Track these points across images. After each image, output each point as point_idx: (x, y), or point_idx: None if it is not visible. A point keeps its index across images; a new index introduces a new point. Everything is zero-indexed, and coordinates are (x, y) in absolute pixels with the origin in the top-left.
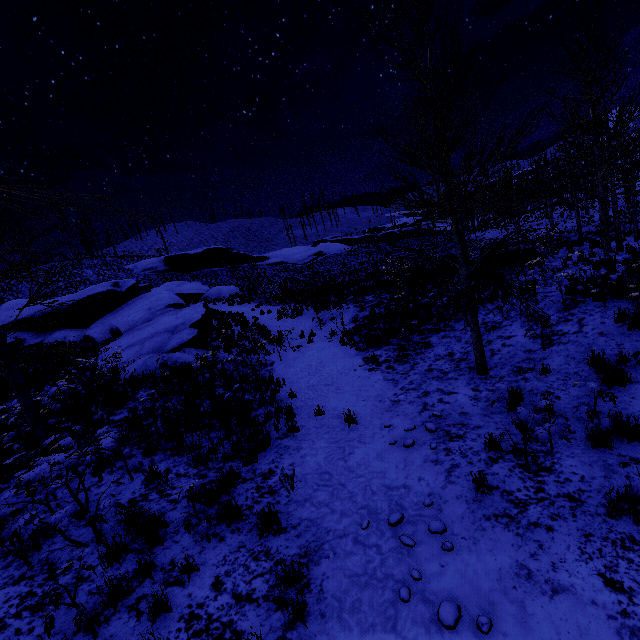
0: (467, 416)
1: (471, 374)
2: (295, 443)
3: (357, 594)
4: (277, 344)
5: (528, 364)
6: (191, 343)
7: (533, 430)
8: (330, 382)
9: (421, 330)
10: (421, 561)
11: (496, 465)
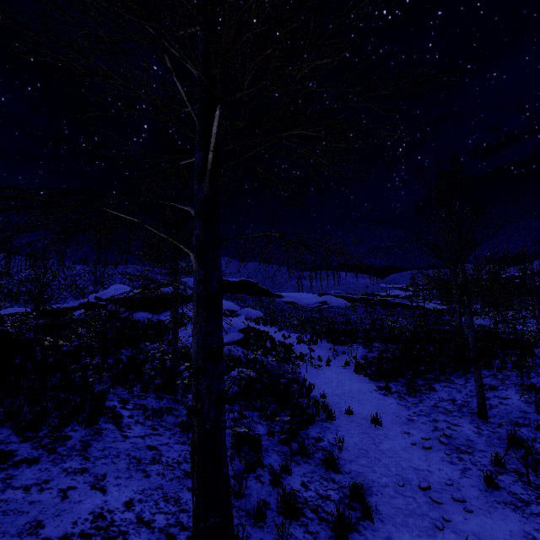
0: (473, 442)
1: (473, 417)
2: (333, 426)
3: (403, 518)
4: (300, 360)
5: (524, 421)
6: (238, 342)
7: (533, 446)
8: (352, 395)
9: (424, 377)
10: (449, 513)
11: (501, 476)
